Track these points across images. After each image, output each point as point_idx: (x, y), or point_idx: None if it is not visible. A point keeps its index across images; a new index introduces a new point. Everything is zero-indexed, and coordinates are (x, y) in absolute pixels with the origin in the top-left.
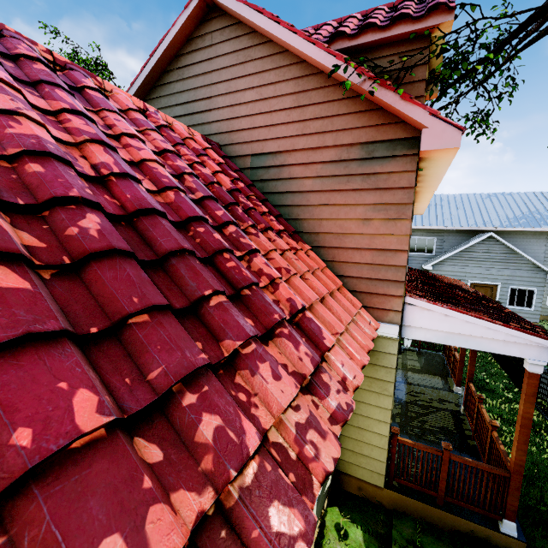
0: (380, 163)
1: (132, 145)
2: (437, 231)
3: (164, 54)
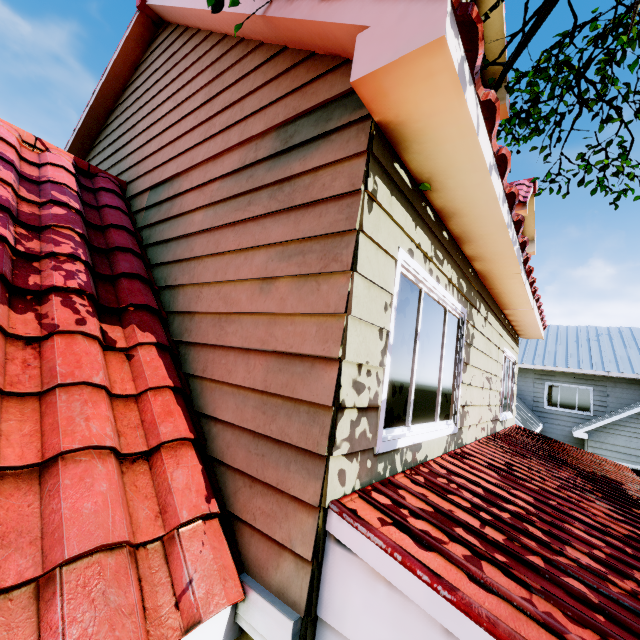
0: (302, 155)
1: None
2: (592, 378)
3: (106, 87)
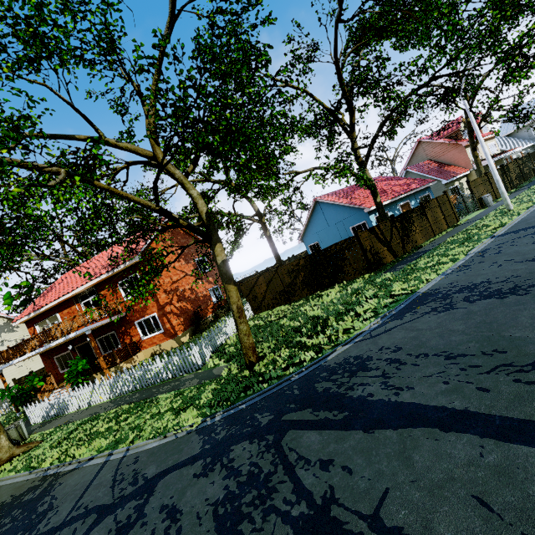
0: (459, 150)
1: (429, 167)
2: None
3: (413, 151)
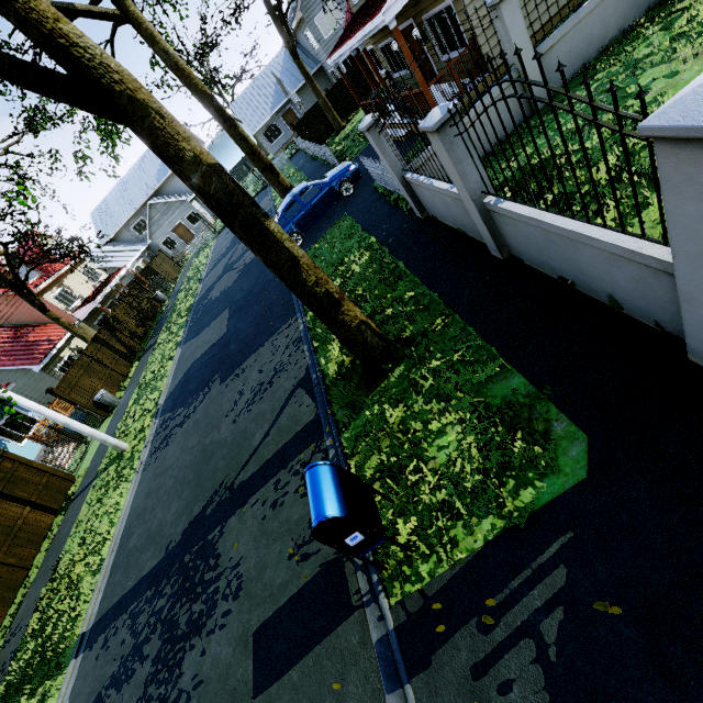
0: None
1: None
2: (138, 213)
3: None
